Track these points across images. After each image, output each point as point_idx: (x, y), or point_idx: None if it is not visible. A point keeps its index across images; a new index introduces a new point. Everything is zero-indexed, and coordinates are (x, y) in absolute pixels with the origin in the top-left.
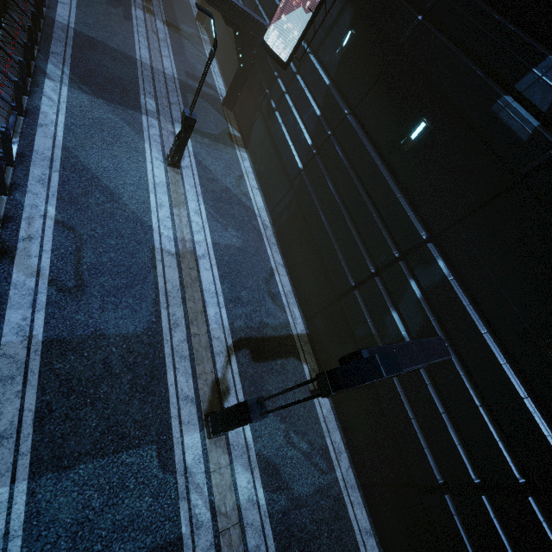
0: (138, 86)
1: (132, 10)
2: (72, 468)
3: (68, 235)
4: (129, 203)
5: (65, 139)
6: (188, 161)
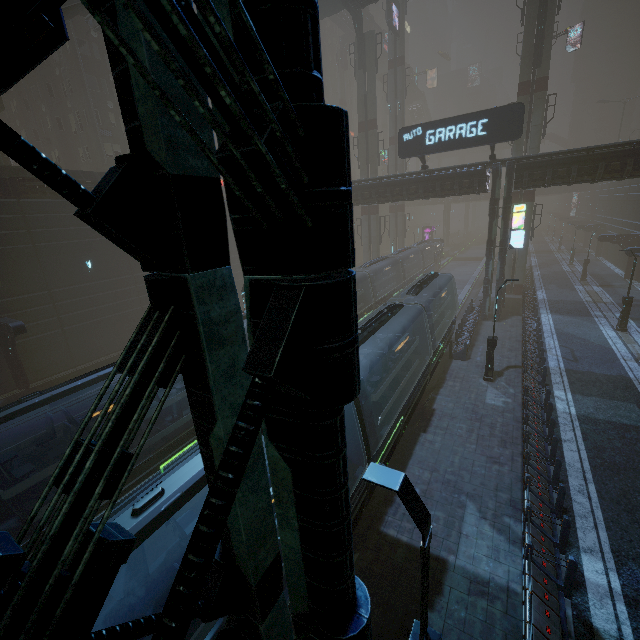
0: (587, 309)
1: (574, 287)
2: (589, 396)
3: (565, 348)
4: (595, 342)
5: (554, 327)
6: (633, 329)
